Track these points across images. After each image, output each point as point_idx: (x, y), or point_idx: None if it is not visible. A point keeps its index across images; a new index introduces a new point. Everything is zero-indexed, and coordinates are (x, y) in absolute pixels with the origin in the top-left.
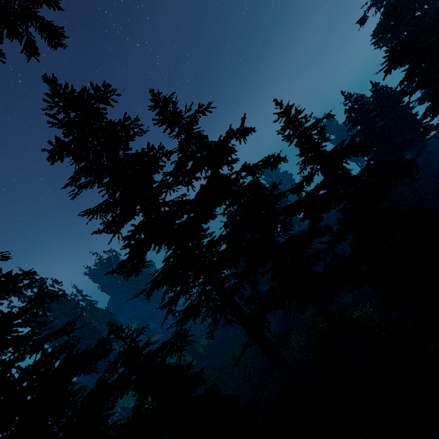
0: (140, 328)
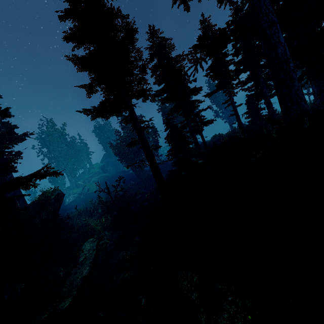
0: (103, 166)
